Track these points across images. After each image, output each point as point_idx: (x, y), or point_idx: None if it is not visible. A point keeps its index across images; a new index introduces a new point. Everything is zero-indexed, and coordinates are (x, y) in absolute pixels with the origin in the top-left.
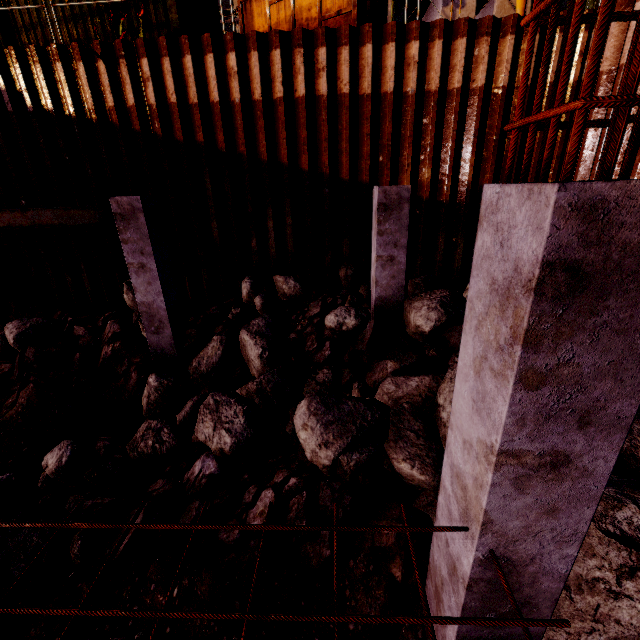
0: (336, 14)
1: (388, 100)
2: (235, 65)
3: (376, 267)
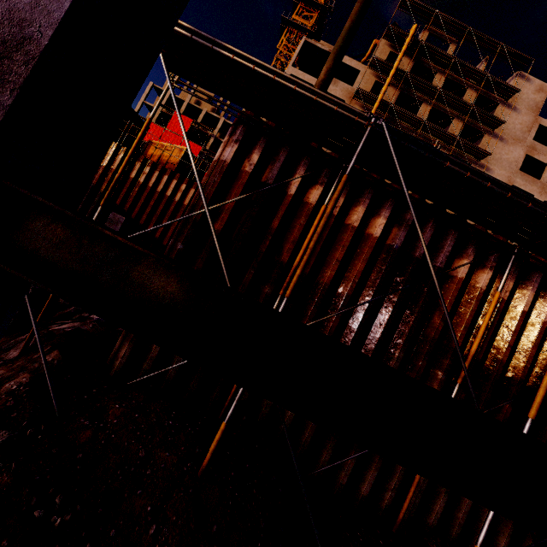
0: (172, 163)
1: (166, 198)
2: (112, 153)
3: None
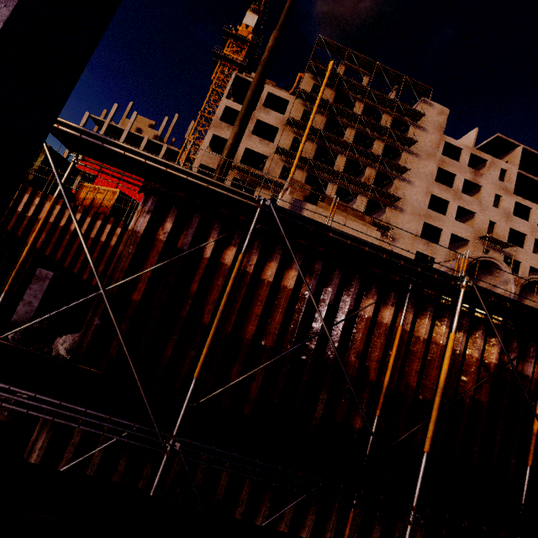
0: (105, 206)
1: (100, 243)
2: (37, 203)
3: (21, 304)
